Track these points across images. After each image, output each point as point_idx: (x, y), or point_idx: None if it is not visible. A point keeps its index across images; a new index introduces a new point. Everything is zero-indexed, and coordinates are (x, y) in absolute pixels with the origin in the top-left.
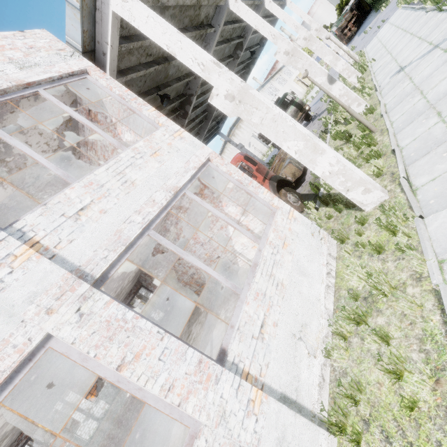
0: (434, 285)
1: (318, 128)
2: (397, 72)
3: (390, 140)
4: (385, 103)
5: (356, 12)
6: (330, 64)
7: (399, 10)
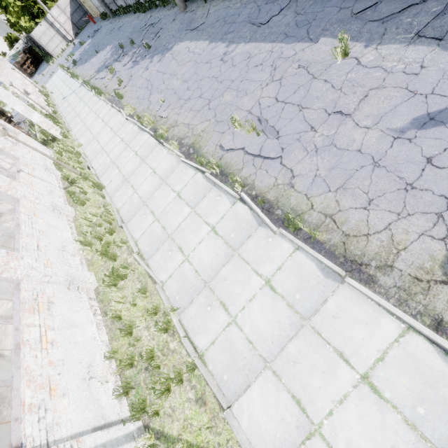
0: (73, 138)
1: (26, 127)
2: (63, 99)
3: (63, 119)
4: (61, 110)
5: (30, 56)
6: (22, 86)
7: (60, 70)
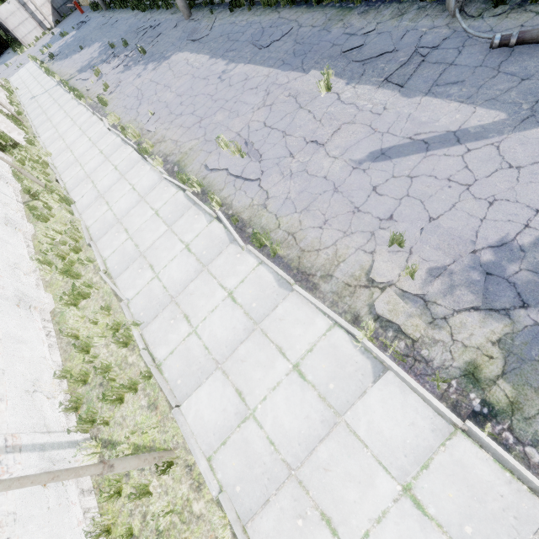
0: (41, 145)
1: None
2: (32, 98)
3: (30, 122)
4: (28, 111)
5: None
6: None
7: (32, 62)
